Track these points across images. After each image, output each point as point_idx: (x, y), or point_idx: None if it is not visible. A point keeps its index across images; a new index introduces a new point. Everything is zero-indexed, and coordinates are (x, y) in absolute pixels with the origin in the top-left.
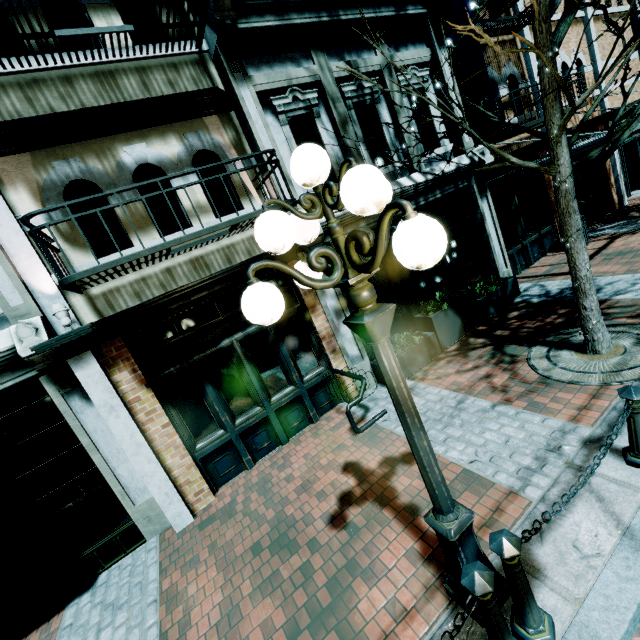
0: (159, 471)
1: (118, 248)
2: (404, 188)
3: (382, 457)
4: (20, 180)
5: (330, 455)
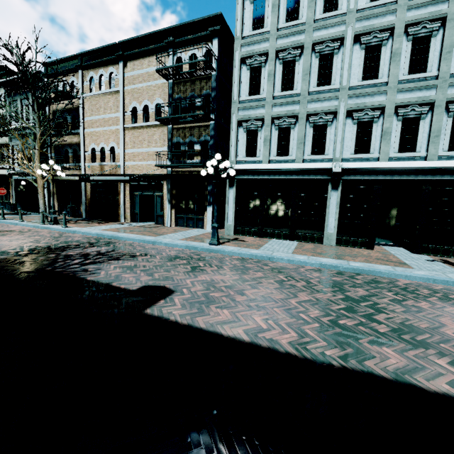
0: None
1: None
2: (25, 172)
3: None
4: None
5: None
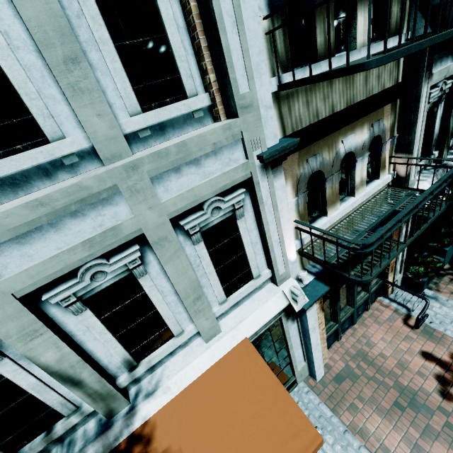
0: (320, 355)
1: (390, 254)
2: None
3: (449, 353)
4: (289, 176)
5: (403, 342)
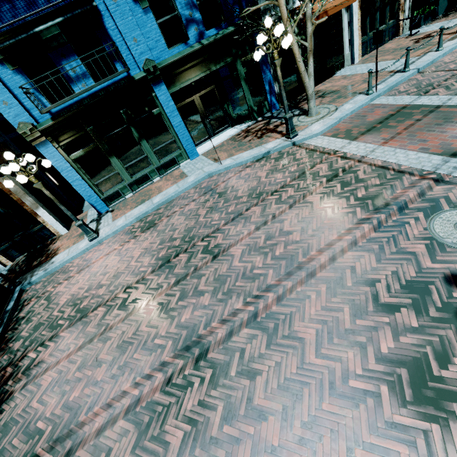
0: (357, 41)
1: None
2: None
3: (424, 35)
4: None
5: (402, 42)
